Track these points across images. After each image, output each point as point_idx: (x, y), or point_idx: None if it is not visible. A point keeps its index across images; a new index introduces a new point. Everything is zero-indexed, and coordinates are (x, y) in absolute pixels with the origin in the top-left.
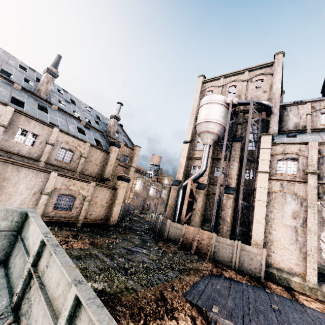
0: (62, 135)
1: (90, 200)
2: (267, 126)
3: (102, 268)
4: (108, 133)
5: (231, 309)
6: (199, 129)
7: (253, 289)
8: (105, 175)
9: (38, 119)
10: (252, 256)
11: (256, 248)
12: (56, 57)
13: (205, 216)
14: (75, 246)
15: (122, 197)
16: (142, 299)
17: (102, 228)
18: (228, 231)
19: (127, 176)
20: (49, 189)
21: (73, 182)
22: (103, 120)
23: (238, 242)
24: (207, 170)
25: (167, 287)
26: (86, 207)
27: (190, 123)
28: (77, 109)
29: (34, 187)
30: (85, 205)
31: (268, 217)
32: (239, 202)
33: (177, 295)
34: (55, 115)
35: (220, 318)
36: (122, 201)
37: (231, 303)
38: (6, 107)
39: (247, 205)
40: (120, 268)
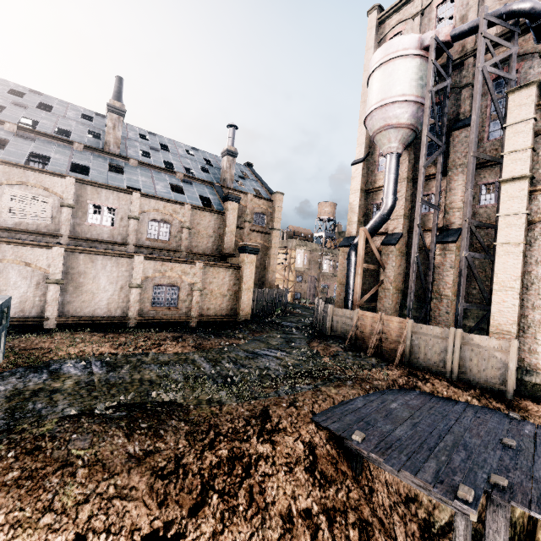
0: (147, 201)
1: (200, 288)
2: (539, 67)
3: (190, 375)
4: (223, 182)
5: (395, 439)
6: (371, 126)
7: (479, 411)
8: (225, 250)
9: (109, 186)
10: (486, 355)
11: (495, 338)
12: (115, 82)
13: (406, 293)
14: (170, 350)
15: (251, 278)
16: (224, 415)
17: (226, 327)
18: (449, 315)
19: (251, 244)
20: (137, 279)
21: (169, 266)
22: (216, 163)
23: (456, 332)
24: (402, 206)
25: (283, 401)
26: (198, 299)
27: (360, 121)
28: (171, 156)
29: (118, 280)
30: (195, 297)
31: (531, 275)
32: (462, 254)
33: (296, 413)
34: (134, 174)
35: (361, 450)
36: (252, 285)
37: (404, 430)
38: (65, 180)
39: (483, 258)
40: (218, 376)
